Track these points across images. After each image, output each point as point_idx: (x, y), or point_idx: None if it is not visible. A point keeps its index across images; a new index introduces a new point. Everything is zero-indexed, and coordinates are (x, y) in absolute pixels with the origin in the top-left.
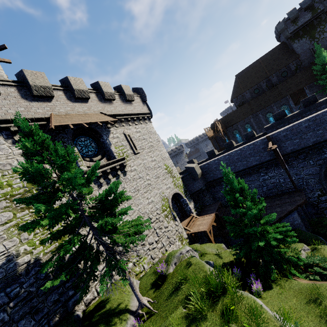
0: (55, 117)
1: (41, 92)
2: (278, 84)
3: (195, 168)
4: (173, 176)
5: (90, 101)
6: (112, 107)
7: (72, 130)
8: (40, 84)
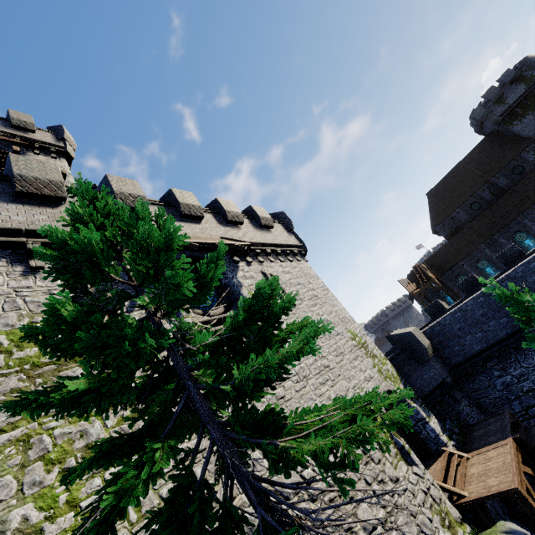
0: None
1: (129, 202)
2: (512, 186)
3: (416, 335)
4: (372, 353)
5: (204, 223)
6: (240, 233)
7: None
8: (129, 191)
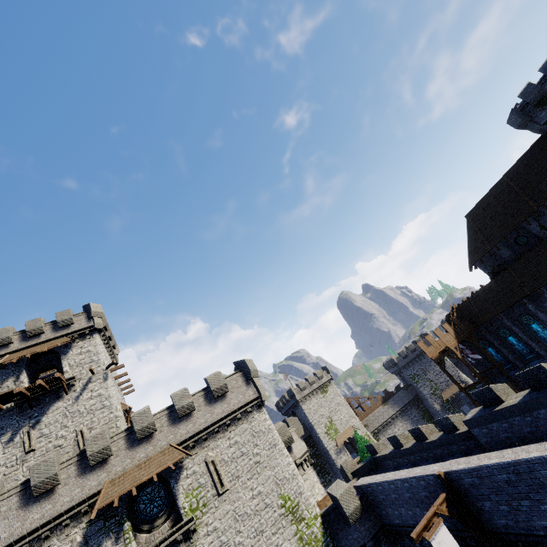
0: (107, 488)
1: (98, 458)
2: None
3: (342, 501)
4: (300, 517)
5: (158, 433)
6: (190, 424)
7: (116, 507)
8: (98, 449)
